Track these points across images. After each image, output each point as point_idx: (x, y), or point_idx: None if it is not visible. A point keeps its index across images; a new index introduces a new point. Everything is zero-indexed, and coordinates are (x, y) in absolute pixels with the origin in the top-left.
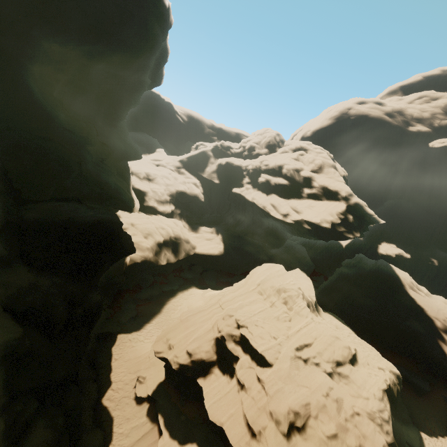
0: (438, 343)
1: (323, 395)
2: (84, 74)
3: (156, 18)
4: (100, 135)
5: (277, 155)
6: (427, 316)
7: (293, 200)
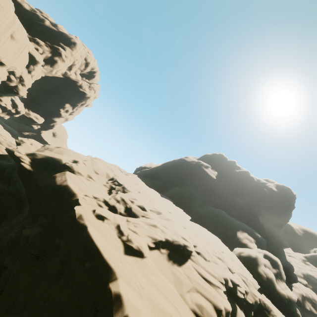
0: None
1: None
2: (269, 217)
3: (291, 199)
4: (274, 236)
5: None
6: None
7: None
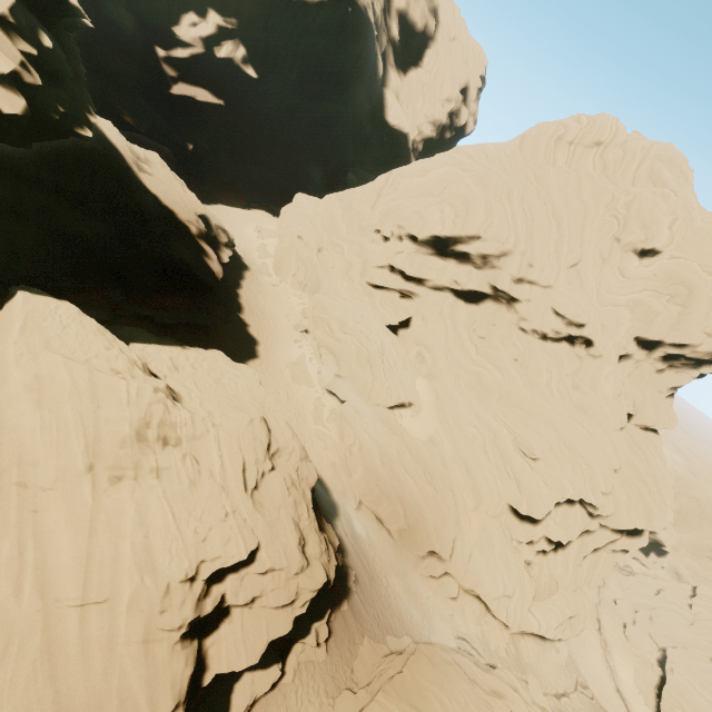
0: (206, 262)
1: (289, 495)
2: None
3: None
4: None
5: None
6: (181, 222)
7: None
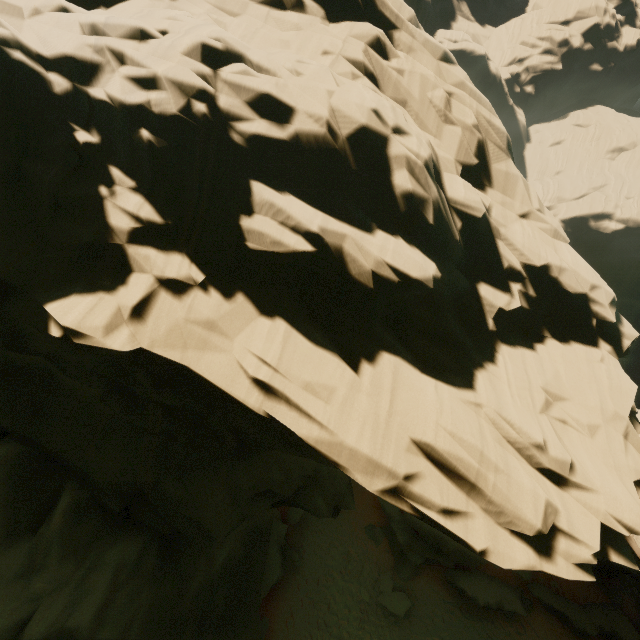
0: (629, 545)
1: None
2: None
3: None
4: None
5: (248, 12)
6: None
7: (487, 379)
